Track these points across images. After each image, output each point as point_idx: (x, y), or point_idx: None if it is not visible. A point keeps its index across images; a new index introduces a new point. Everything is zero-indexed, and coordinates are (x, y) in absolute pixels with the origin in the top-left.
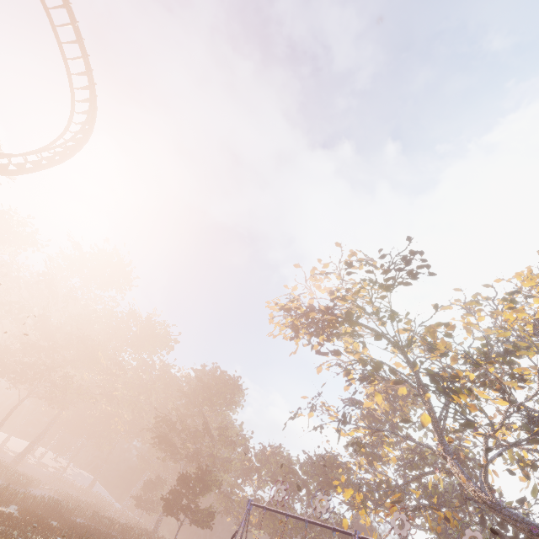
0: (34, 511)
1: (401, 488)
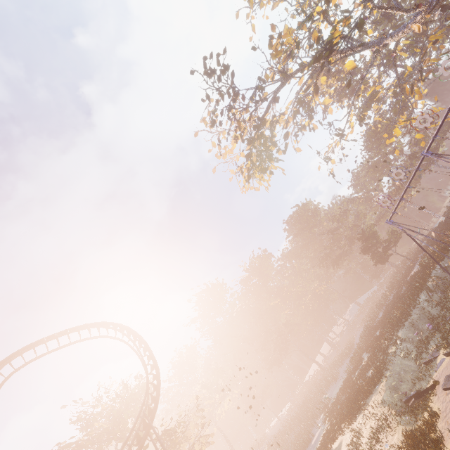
0: (368, 345)
1: (403, 74)
